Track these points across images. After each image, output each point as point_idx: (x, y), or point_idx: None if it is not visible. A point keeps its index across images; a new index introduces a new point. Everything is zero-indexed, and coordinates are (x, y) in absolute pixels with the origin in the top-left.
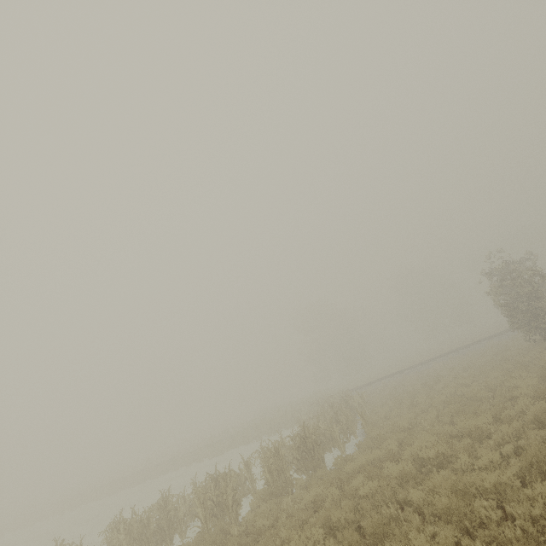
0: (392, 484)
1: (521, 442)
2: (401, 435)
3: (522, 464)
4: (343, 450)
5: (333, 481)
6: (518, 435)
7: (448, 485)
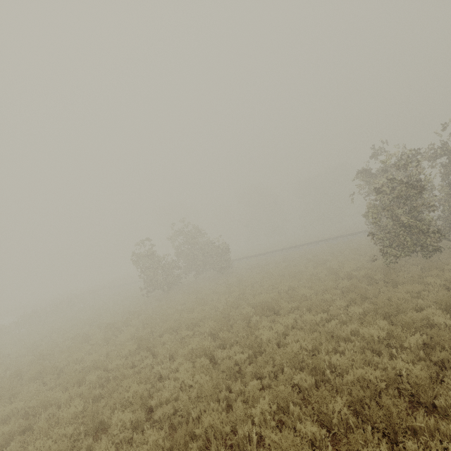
0: None
1: None
2: None
3: None
4: None
5: None
6: None
7: None
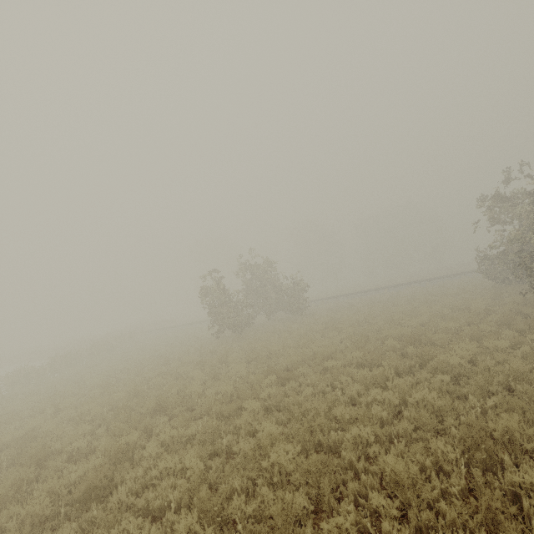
0: None
1: None
2: None
3: None
4: None
5: None
6: None
7: None
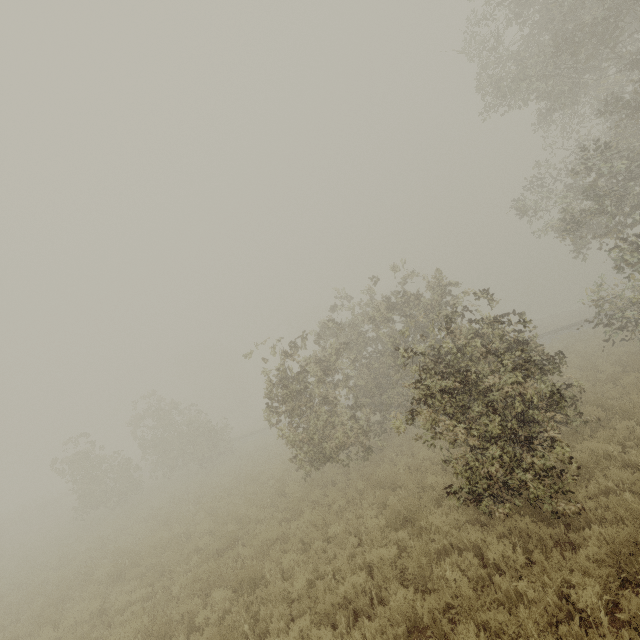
0: None
1: None
2: None
3: None
4: None
5: None
6: None
7: None
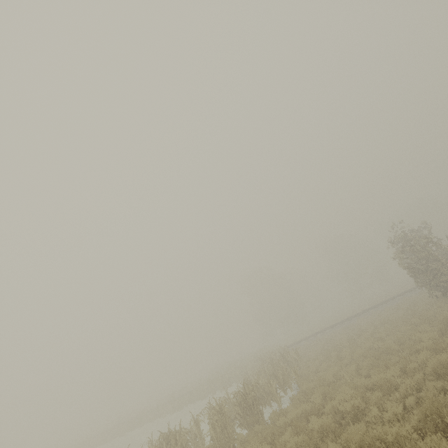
0: (313, 438)
1: (422, 393)
2: (325, 389)
3: (419, 416)
4: (280, 404)
5: (267, 436)
6: (419, 387)
7: (357, 439)
